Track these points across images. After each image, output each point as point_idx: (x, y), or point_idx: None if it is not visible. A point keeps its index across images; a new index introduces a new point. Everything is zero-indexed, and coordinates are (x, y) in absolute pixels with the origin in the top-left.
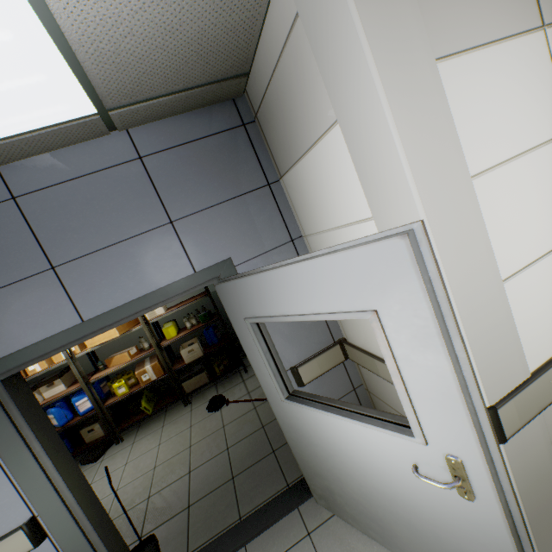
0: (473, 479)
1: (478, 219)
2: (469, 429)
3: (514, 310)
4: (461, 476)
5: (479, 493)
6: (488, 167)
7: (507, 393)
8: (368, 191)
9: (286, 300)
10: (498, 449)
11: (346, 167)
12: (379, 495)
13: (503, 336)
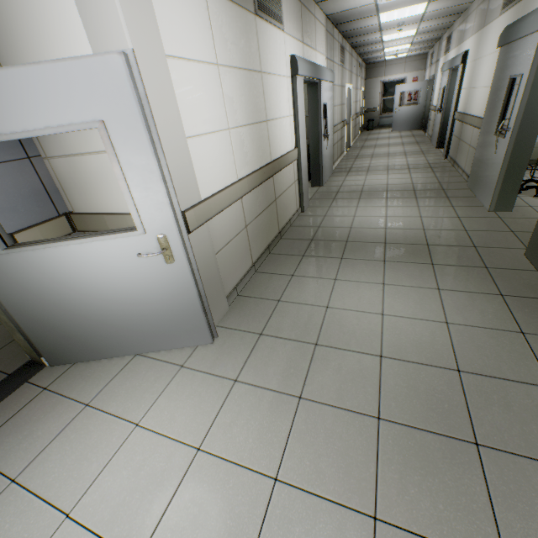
0: (173, 247)
1: (171, 85)
2: (169, 209)
3: (193, 160)
4: (166, 247)
5: (176, 256)
6: (176, 56)
7: (191, 207)
8: (90, 31)
9: (1, 114)
10: (184, 223)
11: (65, 1)
12: (114, 307)
13: (187, 170)
